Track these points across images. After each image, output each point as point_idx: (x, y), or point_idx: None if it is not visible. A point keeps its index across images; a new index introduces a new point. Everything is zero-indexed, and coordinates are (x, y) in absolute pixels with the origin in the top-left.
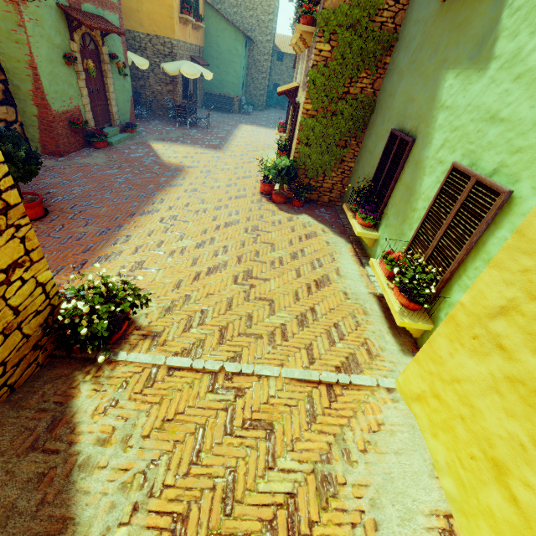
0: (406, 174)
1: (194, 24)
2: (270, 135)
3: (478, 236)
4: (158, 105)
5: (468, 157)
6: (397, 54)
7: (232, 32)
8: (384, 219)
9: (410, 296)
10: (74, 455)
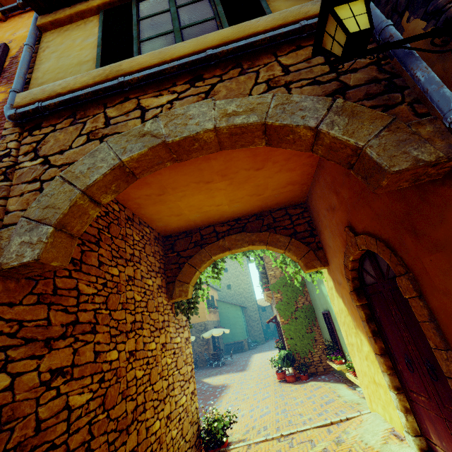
0: (336, 326)
1: (214, 311)
2: (274, 353)
3: None
4: (200, 360)
5: None
6: (307, 286)
7: (233, 307)
8: (345, 354)
9: None
10: None
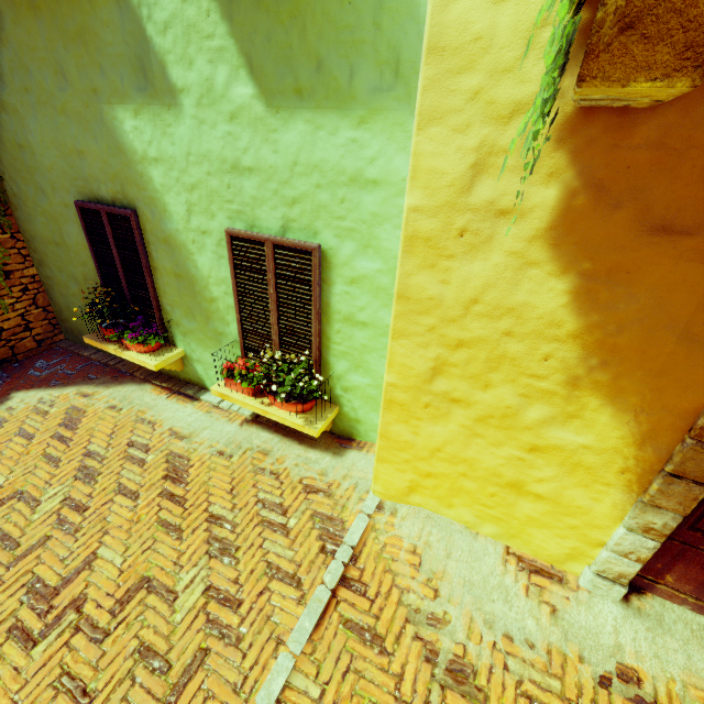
0: (160, 260)
1: None
2: None
3: (319, 301)
4: None
5: (239, 220)
6: None
7: None
8: (174, 328)
9: (298, 397)
10: None
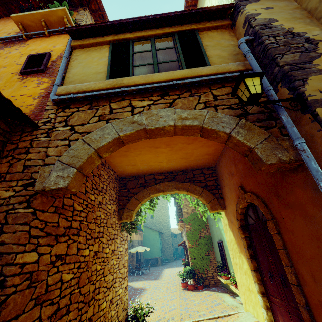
0: (226, 252)
1: (140, 233)
2: (180, 269)
3: None
4: None
5: None
6: (209, 222)
7: (154, 232)
8: (231, 272)
9: None
10: None
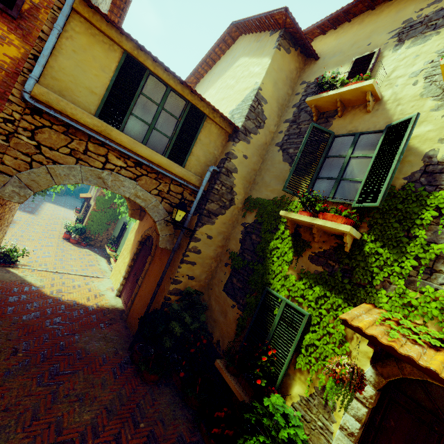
0: (125, 234)
1: None
2: (68, 212)
3: None
4: None
5: None
6: None
7: None
8: (119, 248)
9: None
10: (19, 275)
